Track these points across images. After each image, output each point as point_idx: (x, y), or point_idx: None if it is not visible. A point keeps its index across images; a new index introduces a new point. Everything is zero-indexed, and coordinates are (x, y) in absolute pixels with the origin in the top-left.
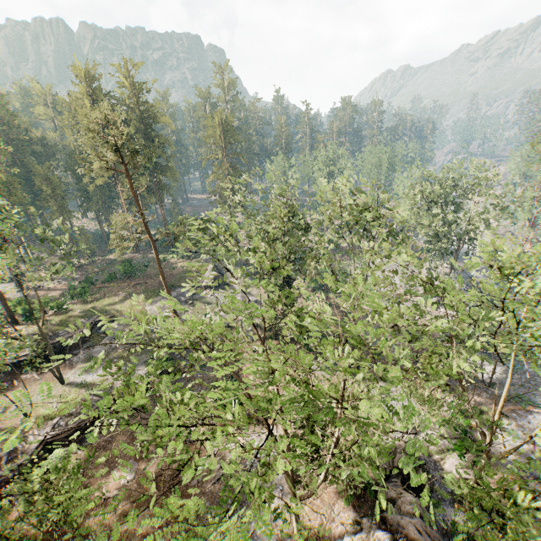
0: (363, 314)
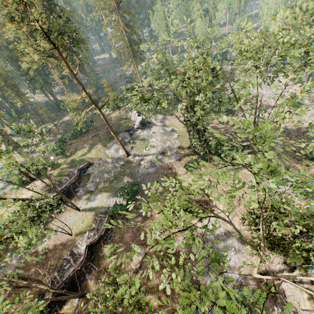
0: (311, 148)
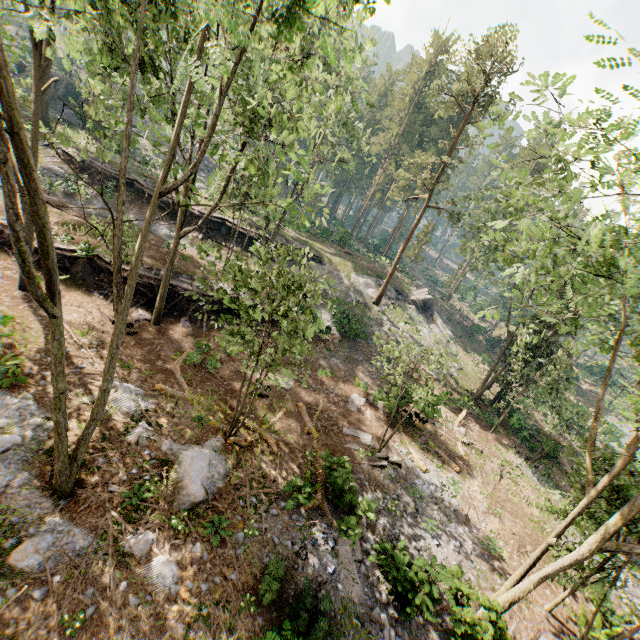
0: None
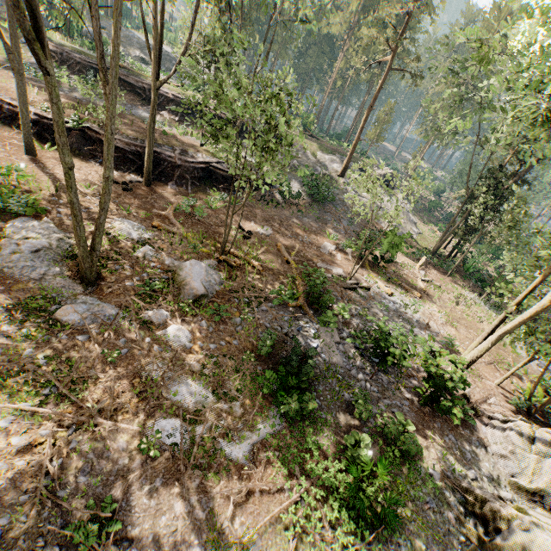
0: None
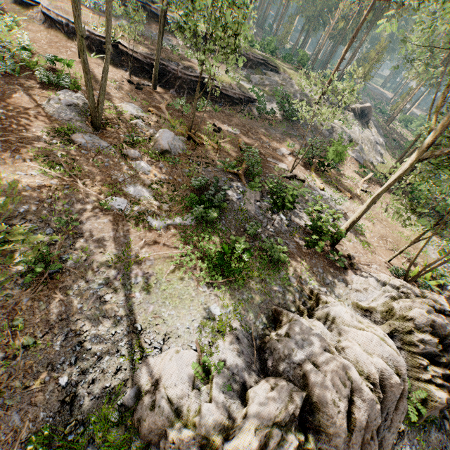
0: None
